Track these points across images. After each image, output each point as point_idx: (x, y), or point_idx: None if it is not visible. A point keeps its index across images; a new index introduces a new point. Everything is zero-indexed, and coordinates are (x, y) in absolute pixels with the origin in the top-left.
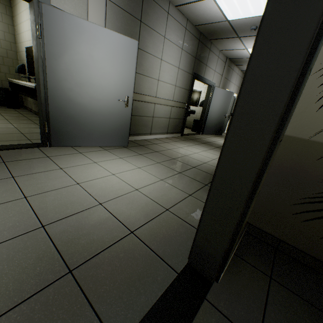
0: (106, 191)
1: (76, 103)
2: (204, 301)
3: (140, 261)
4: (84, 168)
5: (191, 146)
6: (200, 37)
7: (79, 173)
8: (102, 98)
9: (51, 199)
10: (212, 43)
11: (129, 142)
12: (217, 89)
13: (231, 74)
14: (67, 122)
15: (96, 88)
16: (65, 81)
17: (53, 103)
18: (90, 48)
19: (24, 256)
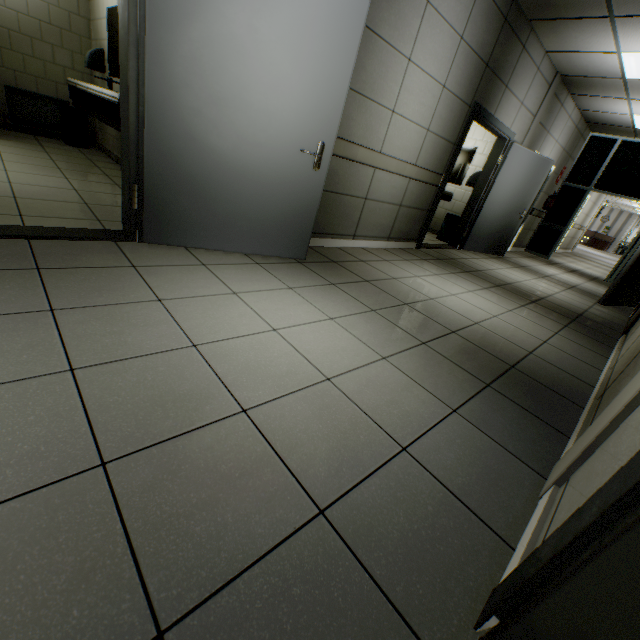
0: (257, 375)
1: (205, 146)
2: None
3: (347, 619)
4: (209, 305)
5: (439, 275)
6: (509, 10)
7: (198, 317)
8: (265, 142)
9: (131, 381)
10: (532, 29)
11: (308, 250)
12: (518, 149)
13: (555, 115)
14: (182, 192)
15: (255, 115)
16: (185, 89)
17: (154, 141)
18: (252, 7)
19: (46, 560)
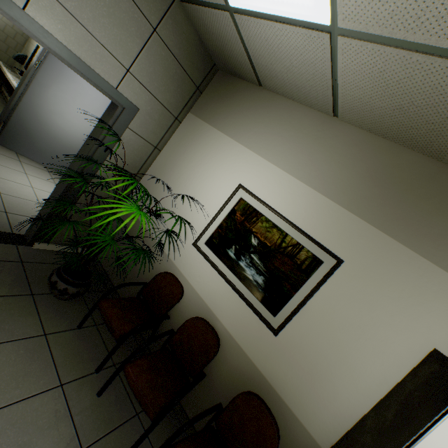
0: (13, 190)
1: (41, 123)
2: (15, 245)
3: None
4: (11, 171)
5: None
6: None
7: (3, 171)
8: (69, 131)
9: None
10: None
11: None
12: None
13: None
14: (24, 133)
15: (67, 122)
16: (40, 104)
17: (19, 113)
18: (76, 94)
19: None
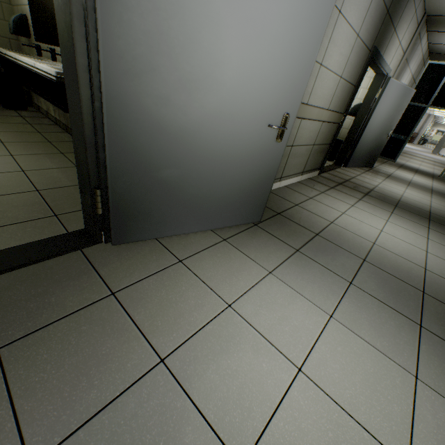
0: None
1: (173, 137)
2: None
3: None
4: (216, 345)
5: (355, 205)
6: None
7: (216, 382)
8: (234, 122)
9: None
10: None
11: None
12: (393, 83)
13: (414, 50)
14: (150, 188)
15: (226, 94)
16: (150, 74)
17: (116, 141)
18: None
19: None
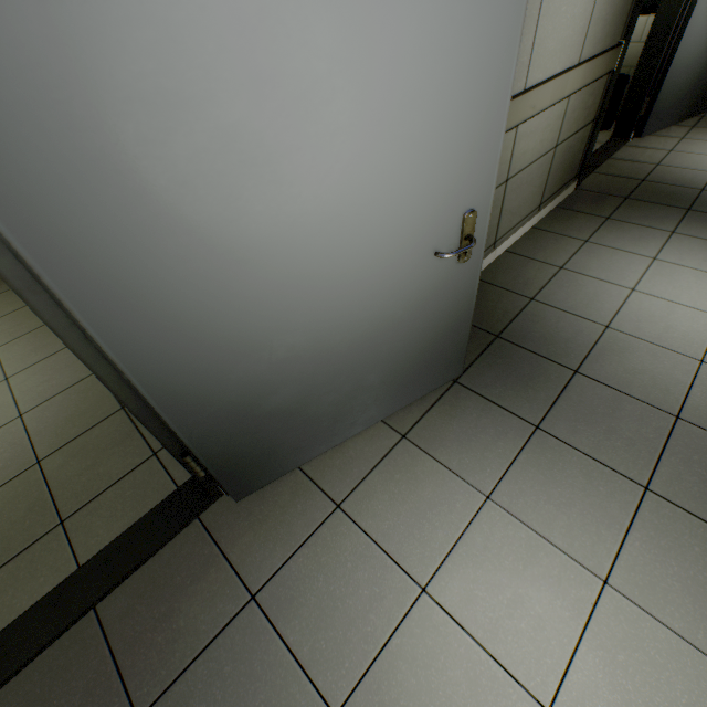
0: None
1: (265, 357)
2: None
3: None
4: (409, 676)
5: (660, 257)
6: None
7: None
8: (364, 281)
9: None
10: None
11: None
12: None
13: None
14: (258, 428)
15: (332, 254)
16: (183, 306)
17: (178, 408)
18: (238, 20)
19: None
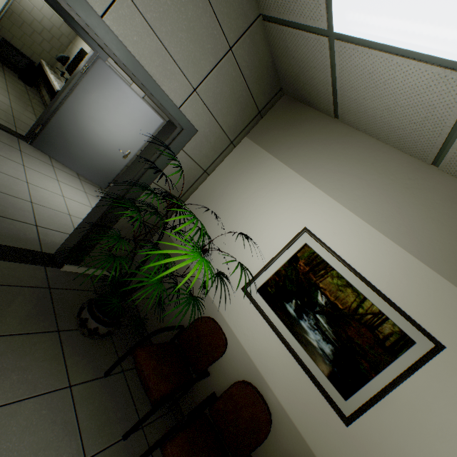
0: (44, 200)
1: (80, 128)
2: (43, 266)
3: (27, 236)
4: (43, 177)
5: None
6: None
7: (36, 177)
8: (106, 139)
9: None
10: None
11: None
12: None
13: None
14: (61, 137)
15: (105, 129)
16: (81, 109)
17: (59, 117)
18: (118, 102)
19: None
